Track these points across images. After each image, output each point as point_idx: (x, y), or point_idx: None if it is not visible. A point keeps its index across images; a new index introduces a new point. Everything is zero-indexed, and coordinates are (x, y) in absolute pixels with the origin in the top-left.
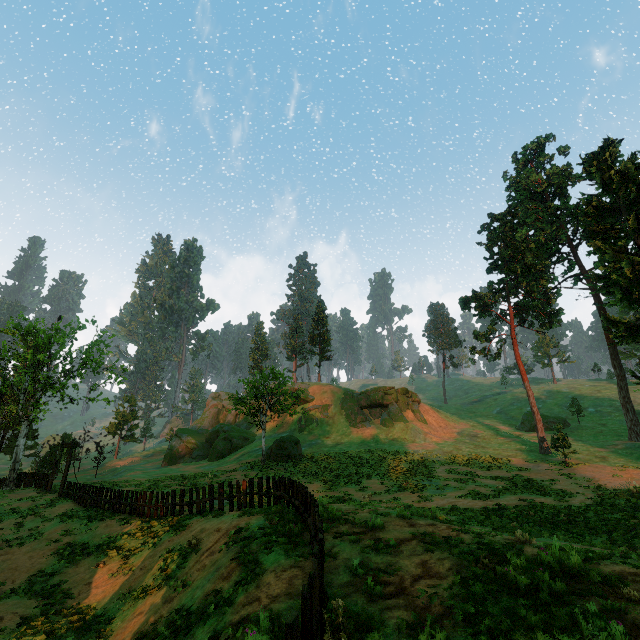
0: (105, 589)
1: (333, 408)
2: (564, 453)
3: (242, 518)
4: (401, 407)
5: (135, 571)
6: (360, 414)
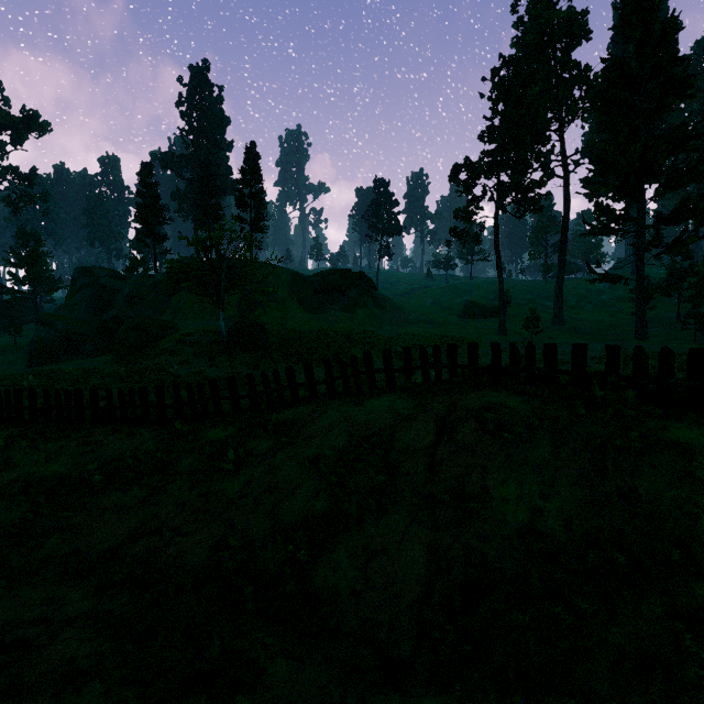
0: (211, 533)
1: (281, 292)
2: (536, 332)
3: (443, 399)
4: (359, 293)
5: (256, 497)
6: (316, 299)
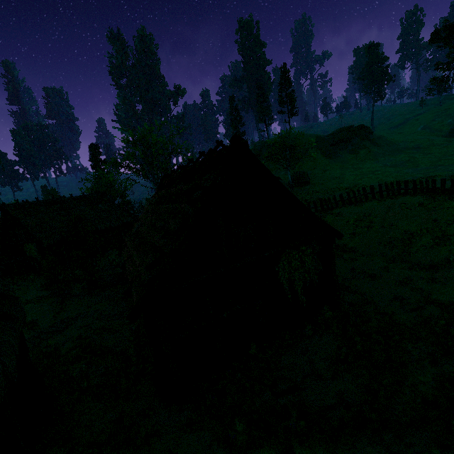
0: None
1: (310, 150)
2: None
3: (390, 201)
4: (360, 139)
5: None
6: (332, 150)
